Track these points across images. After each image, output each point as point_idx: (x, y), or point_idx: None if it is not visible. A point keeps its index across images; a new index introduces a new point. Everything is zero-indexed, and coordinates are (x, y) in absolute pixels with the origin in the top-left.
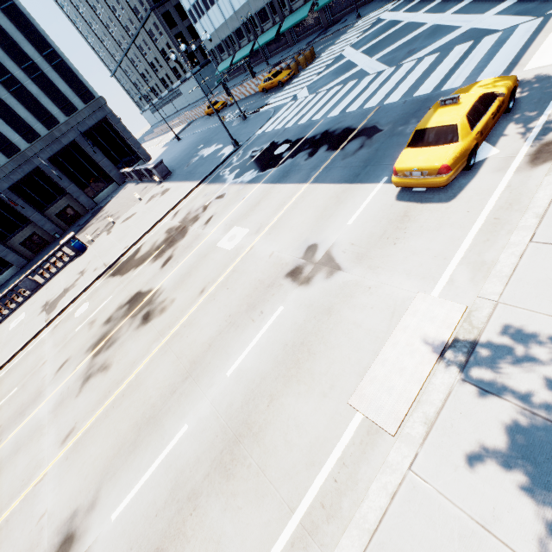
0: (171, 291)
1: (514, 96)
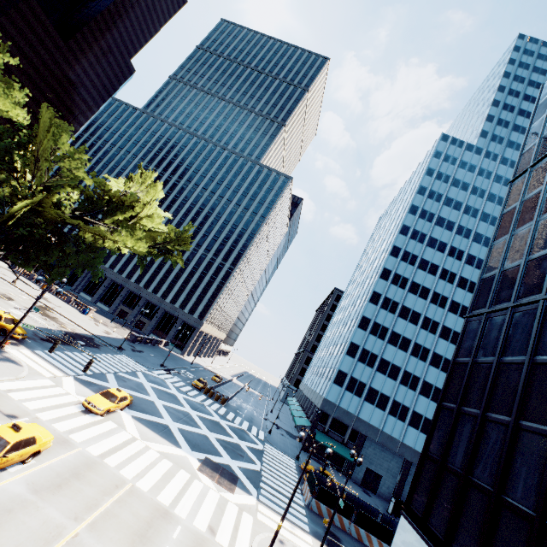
0: (2, 300)
1: (6, 333)
